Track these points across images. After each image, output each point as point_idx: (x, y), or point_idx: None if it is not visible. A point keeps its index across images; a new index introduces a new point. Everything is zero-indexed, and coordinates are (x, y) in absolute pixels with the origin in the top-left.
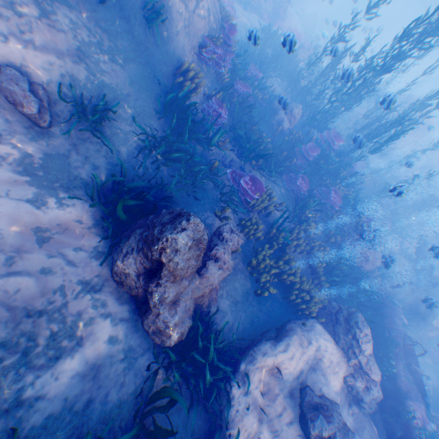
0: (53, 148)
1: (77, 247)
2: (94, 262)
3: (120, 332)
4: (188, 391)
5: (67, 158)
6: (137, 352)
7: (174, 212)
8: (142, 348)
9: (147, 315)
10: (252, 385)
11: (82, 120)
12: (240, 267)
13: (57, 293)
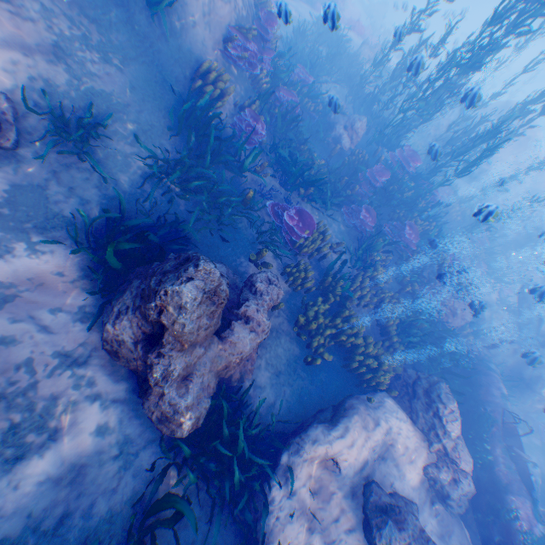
0: (24, 177)
1: (54, 307)
2: (79, 327)
3: (113, 419)
4: (211, 494)
5: (44, 190)
6: (138, 446)
7: (181, 256)
8: (145, 439)
9: (148, 396)
10: (299, 484)
11: (64, 139)
12: (284, 327)
13: (23, 370)
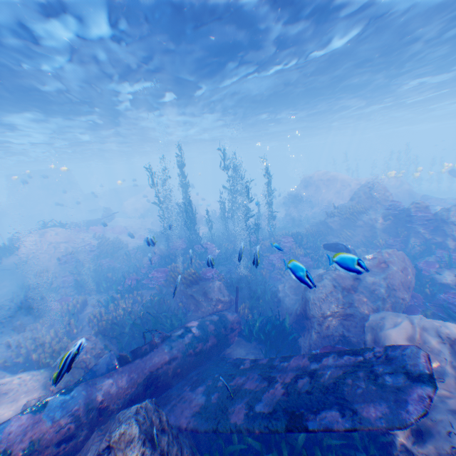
0: None
1: None
2: None
3: None
4: None
5: None
6: None
7: None
8: None
9: None
10: None
11: None
12: (9, 354)
13: None
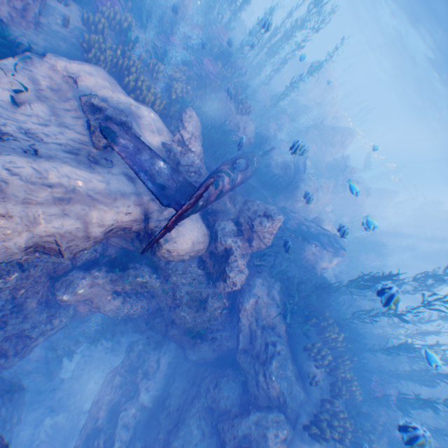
0: None
1: None
2: None
3: None
4: None
5: None
6: None
7: None
8: None
9: None
10: (37, 71)
11: None
12: (74, 42)
13: None
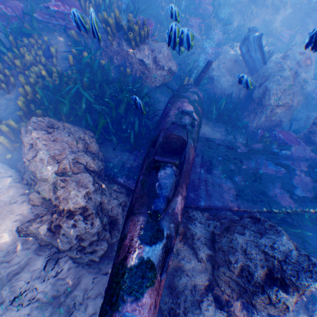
0: None
1: None
2: None
3: None
4: None
5: None
6: None
7: None
8: None
9: None
10: None
11: None
12: None
13: None
